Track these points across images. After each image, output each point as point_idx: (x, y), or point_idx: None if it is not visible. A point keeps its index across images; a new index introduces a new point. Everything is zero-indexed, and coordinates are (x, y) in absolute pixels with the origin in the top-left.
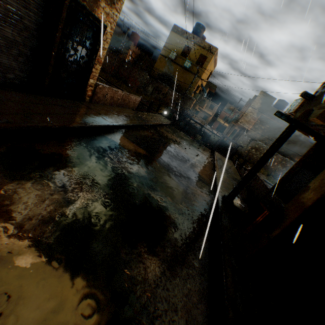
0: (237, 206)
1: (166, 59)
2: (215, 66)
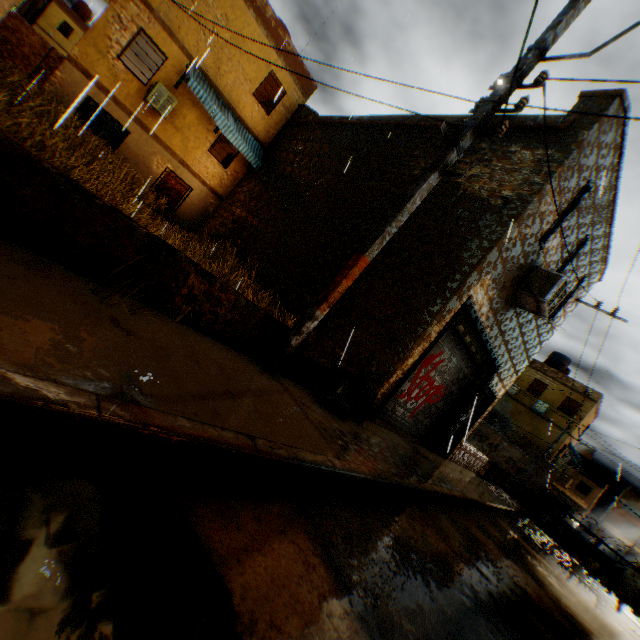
0: None
1: None
2: (593, 416)
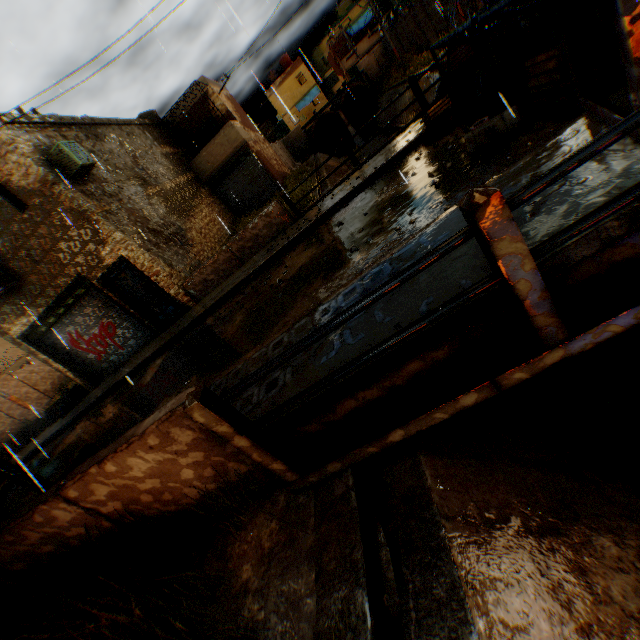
0: None
1: None
2: None
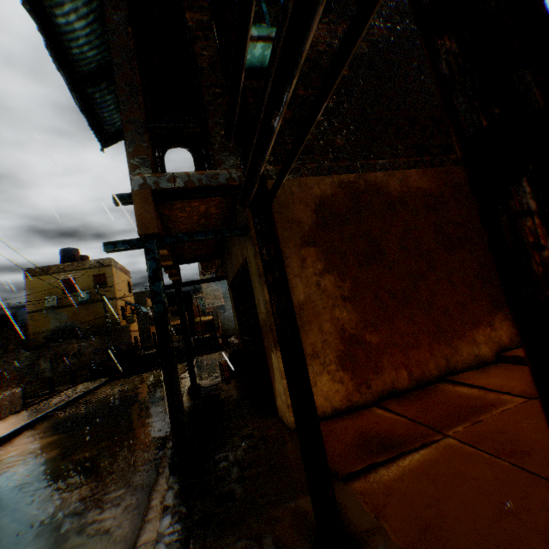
0: (211, 384)
1: (45, 311)
2: (127, 273)
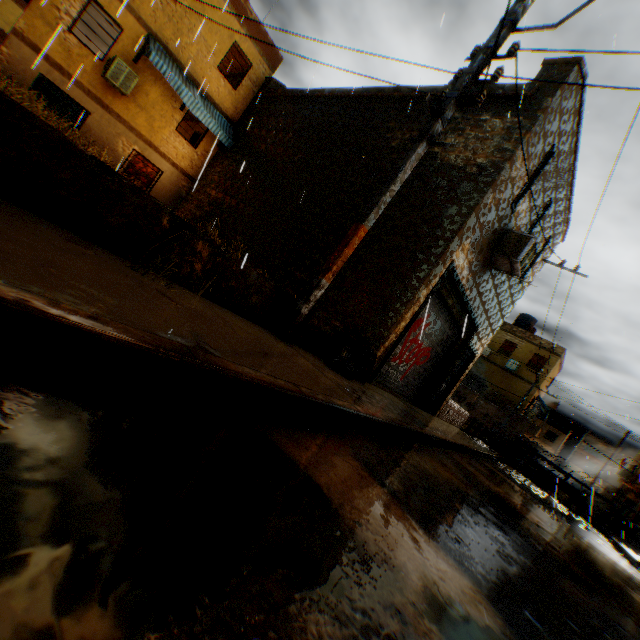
0: None
1: None
2: (558, 369)
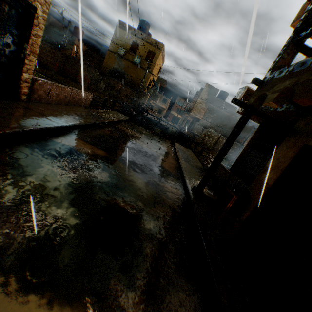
0: (207, 195)
1: (115, 55)
2: (163, 62)
